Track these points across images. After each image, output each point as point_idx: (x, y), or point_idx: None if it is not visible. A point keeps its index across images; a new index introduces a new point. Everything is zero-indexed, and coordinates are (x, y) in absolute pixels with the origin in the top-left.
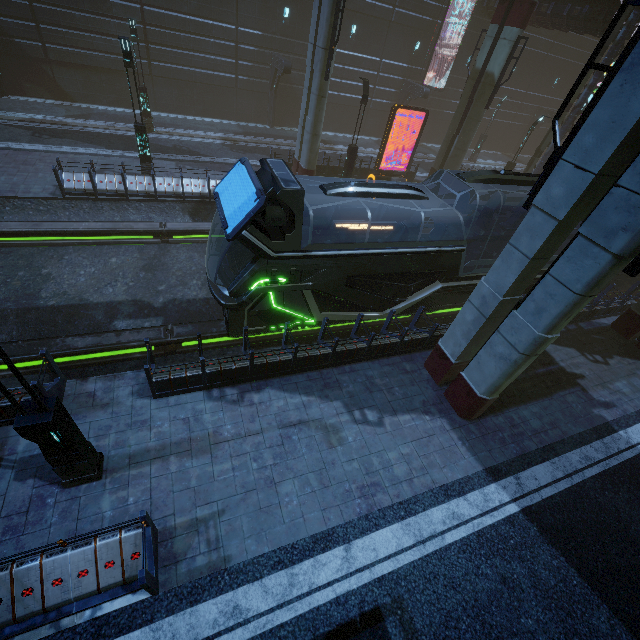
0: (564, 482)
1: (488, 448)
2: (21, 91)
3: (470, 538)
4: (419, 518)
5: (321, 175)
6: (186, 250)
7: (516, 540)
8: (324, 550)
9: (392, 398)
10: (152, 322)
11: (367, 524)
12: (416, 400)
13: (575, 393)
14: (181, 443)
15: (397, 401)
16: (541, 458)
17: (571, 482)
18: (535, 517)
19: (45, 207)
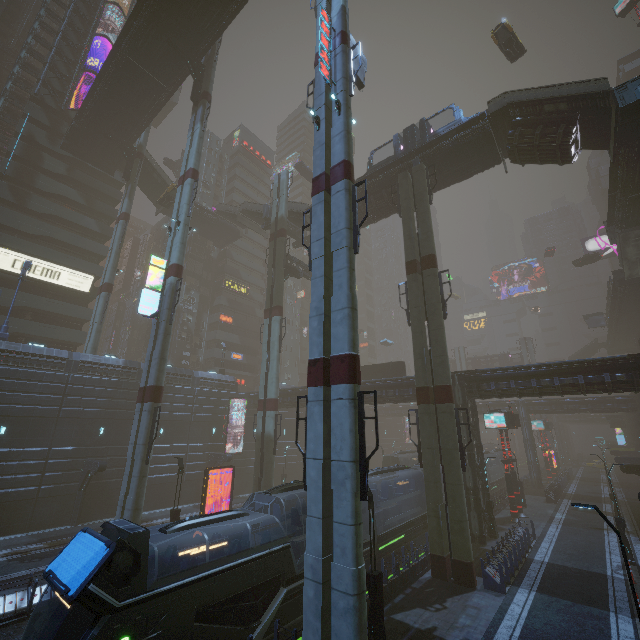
0: None
1: None
2: None
3: None
4: None
5: None
6: None
7: None
8: None
9: None
10: None
11: None
12: None
13: None
14: None
15: None
16: None
17: None
18: None
19: None
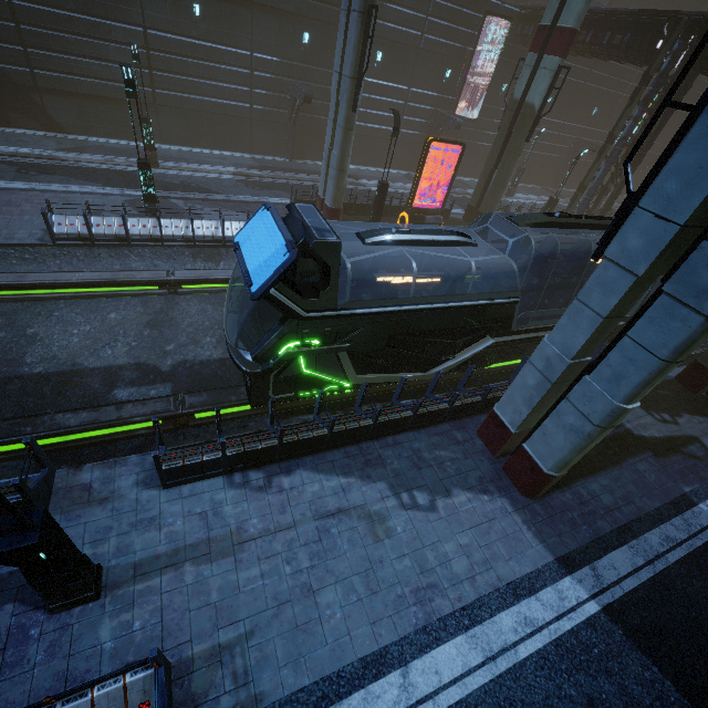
0: (646, 570)
1: (557, 532)
2: (5, 121)
3: (547, 649)
4: (486, 627)
5: (348, 213)
6: (197, 302)
7: (600, 648)
8: (377, 677)
9: (444, 475)
10: (159, 389)
11: (426, 639)
12: (471, 476)
13: (646, 460)
14: (198, 545)
15: (450, 479)
16: (618, 542)
17: (654, 570)
18: (619, 617)
19: (31, 255)
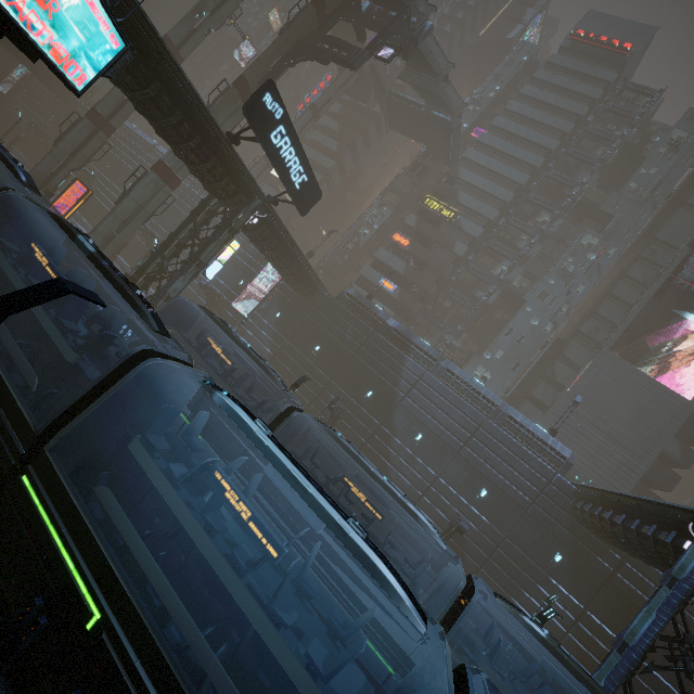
0: None
1: None
2: None
3: None
4: None
5: None
6: None
7: None
8: None
9: None
10: None
11: None
12: None
13: None
14: None
15: None
16: None
17: None
18: None
19: None
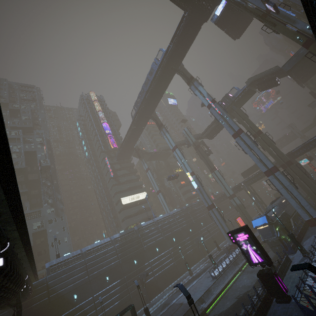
0: None
1: None
2: (151, 297)
3: None
4: None
5: None
6: (248, 268)
7: None
8: None
9: None
10: None
11: None
12: None
13: None
14: (308, 249)
15: None
16: None
17: None
18: None
19: (216, 284)
